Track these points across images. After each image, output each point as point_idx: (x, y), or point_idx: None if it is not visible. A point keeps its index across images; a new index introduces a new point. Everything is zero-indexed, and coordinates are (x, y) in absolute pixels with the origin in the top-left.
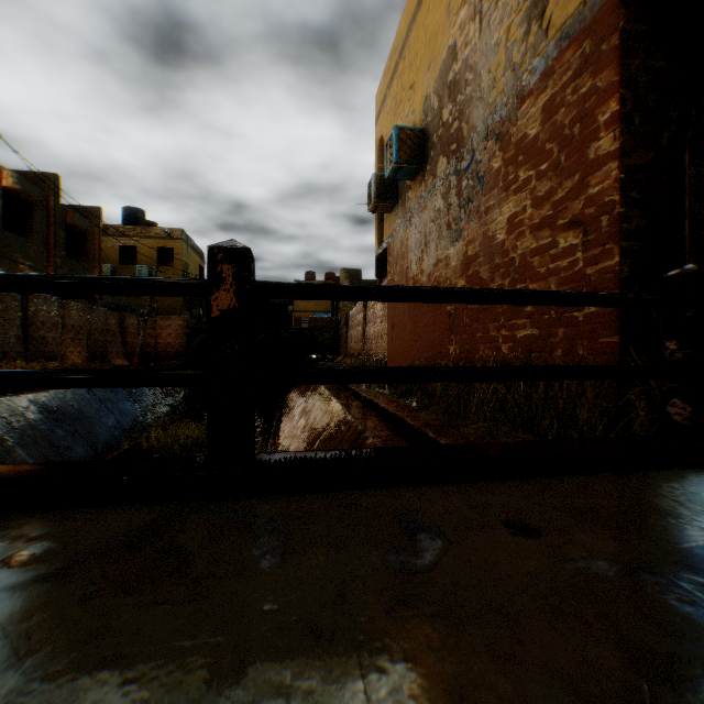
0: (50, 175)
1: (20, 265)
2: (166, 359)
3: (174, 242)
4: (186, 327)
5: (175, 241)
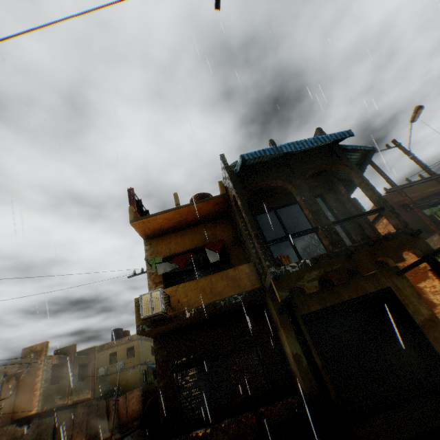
0: (73, 345)
1: (55, 399)
2: (132, 421)
3: (134, 342)
4: (141, 394)
5: (134, 341)
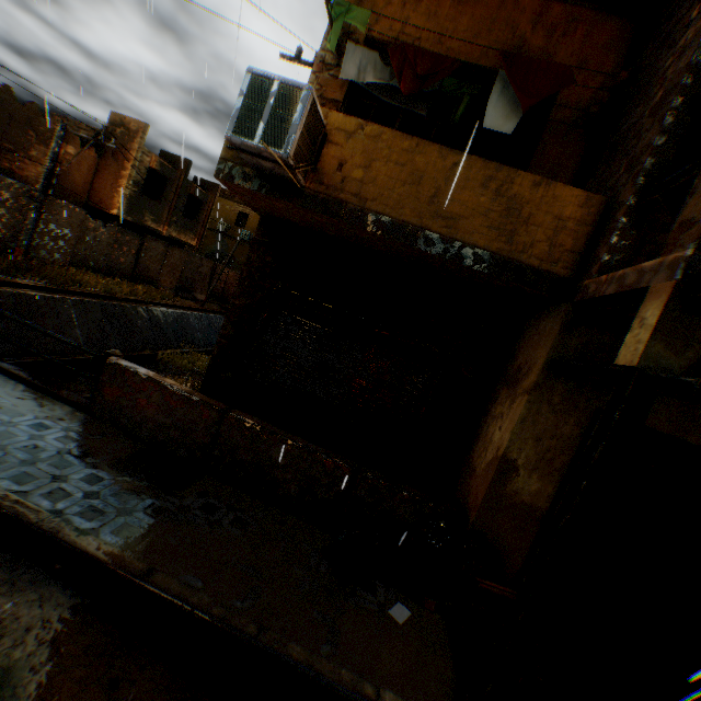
0: (186, 160)
1: (145, 217)
2: None
3: None
4: None
5: None
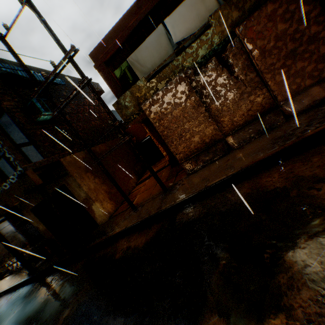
0: None
1: None
2: None
3: None
4: None
5: None
